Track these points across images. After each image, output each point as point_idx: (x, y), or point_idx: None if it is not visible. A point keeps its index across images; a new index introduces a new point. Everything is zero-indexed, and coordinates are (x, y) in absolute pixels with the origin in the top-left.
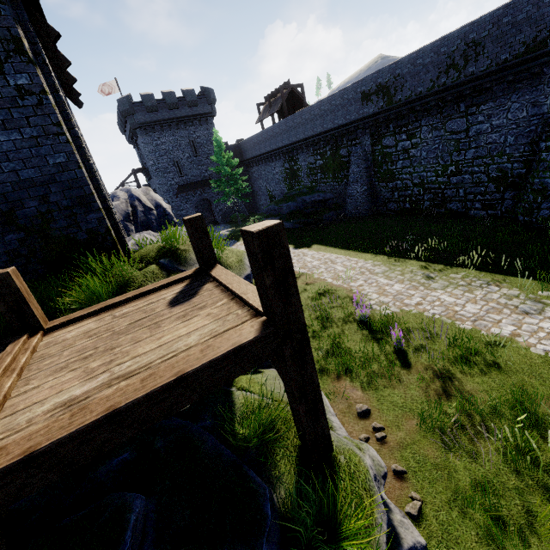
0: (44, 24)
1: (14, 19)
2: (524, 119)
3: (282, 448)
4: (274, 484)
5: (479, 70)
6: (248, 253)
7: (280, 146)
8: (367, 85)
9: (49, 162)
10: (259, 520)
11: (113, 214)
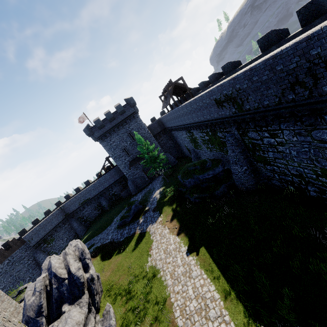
0: None
1: None
2: None
3: None
4: None
5: None
6: None
7: (179, 125)
8: (216, 95)
9: None
10: None
11: None
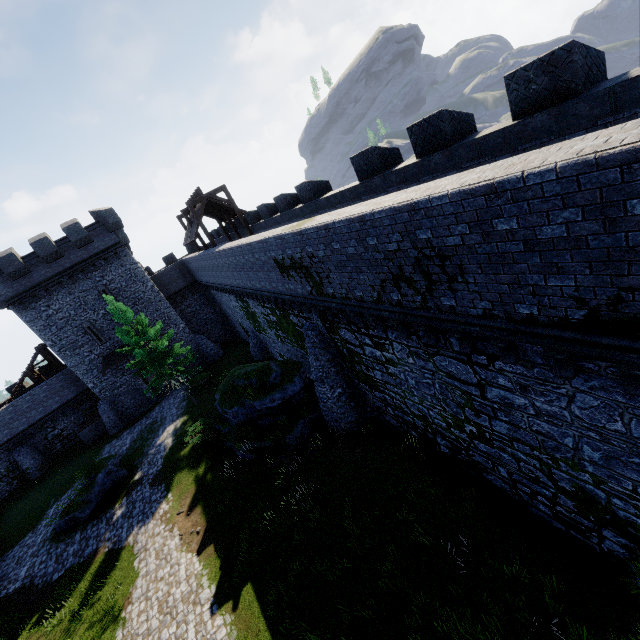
0: None
1: None
2: (621, 435)
3: None
4: None
5: (468, 312)
6: None
7: (219, 283)
8: (275, 251)
9: None
10: None
11: None
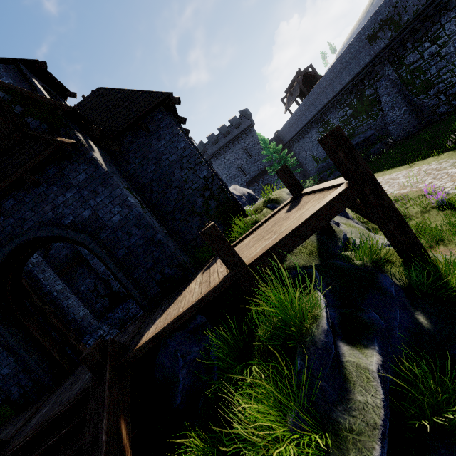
0: (180, 118)
1: (173, 121)
2: None
3: (389, 264)
4: (390, 277)
5: None
6: (326, 150)
7: (310, 118)
8: (369, 29)
9: (200, 178)
10: (385, 283)
11: (232, 194)
